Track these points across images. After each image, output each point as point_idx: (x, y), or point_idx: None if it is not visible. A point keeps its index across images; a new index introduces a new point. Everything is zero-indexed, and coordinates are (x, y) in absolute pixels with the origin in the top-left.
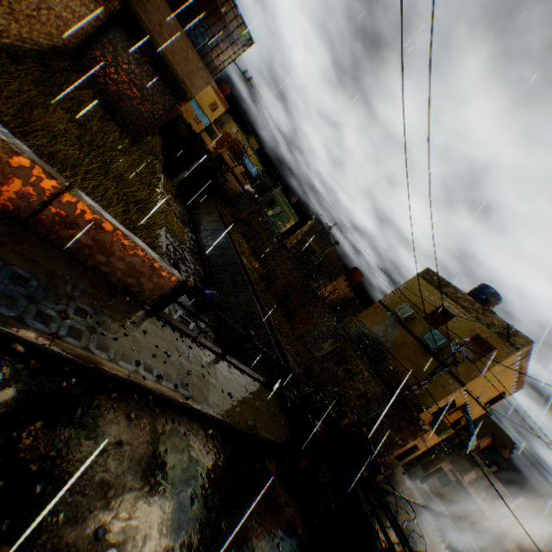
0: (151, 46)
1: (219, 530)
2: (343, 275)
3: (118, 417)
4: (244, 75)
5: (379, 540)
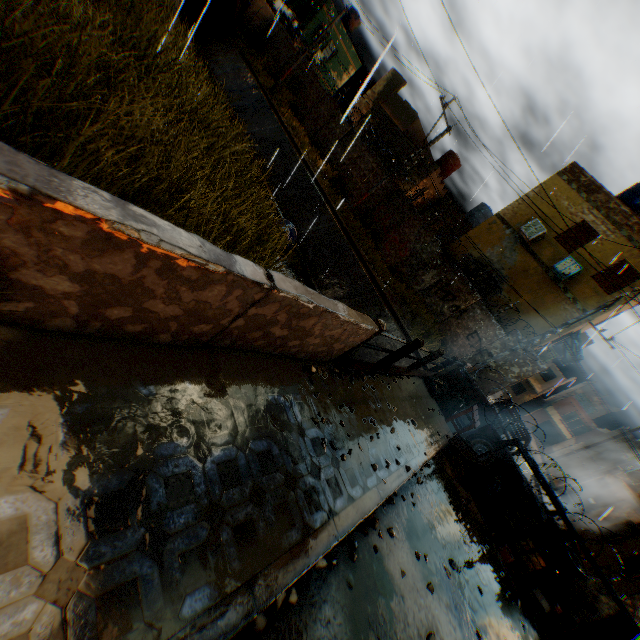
0: None
1: (465, 580)
2: (438, 169)
3: (387, 543)
4: None
5: (544, 512)
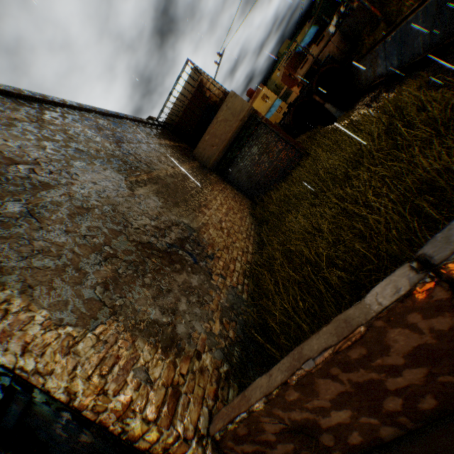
0: (227, 151)
1: None
2: None
3: None
4: (219, 64)
5: None
